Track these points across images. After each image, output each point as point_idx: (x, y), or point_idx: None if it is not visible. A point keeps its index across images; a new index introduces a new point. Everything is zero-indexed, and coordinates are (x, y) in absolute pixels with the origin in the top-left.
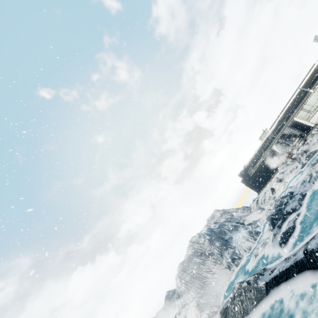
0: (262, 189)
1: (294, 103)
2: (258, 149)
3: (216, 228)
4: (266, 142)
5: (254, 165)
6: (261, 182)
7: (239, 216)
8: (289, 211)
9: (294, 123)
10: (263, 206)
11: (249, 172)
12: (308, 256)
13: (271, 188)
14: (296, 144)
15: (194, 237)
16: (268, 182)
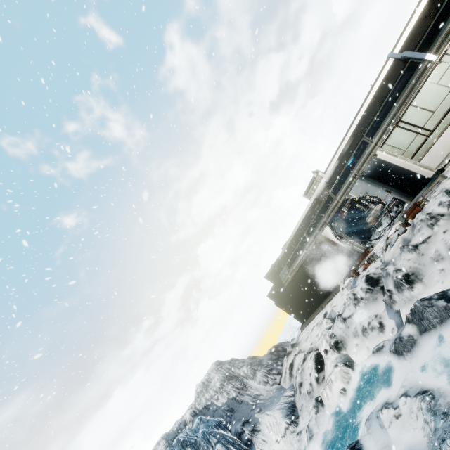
0: (308, 319)
1: (378, 103)
2: (299, 224)
3: (193, 448)
4: (314, 211)
5: (302, 247)
6: (307, 303)
7: (255, 395)
8: None
9: (378, 167)
10: (297, 401)
11: (283, 278)
12: None
13: (316, 357)
14: (382, 223)
15: (161, 444)
16: (320, 309)
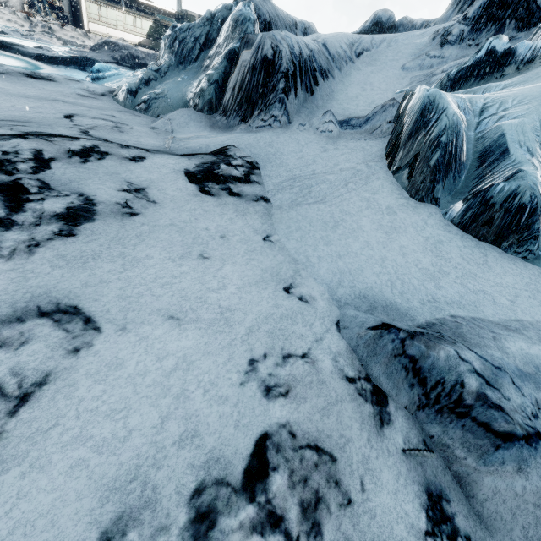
0: None
1: None
2: None
3: None
4: None
5: None
6: None
7: None
8: None
9: (78, 3)
10: None
11: None
12: None
13: None
14: (50, 18)
15: None
16: None
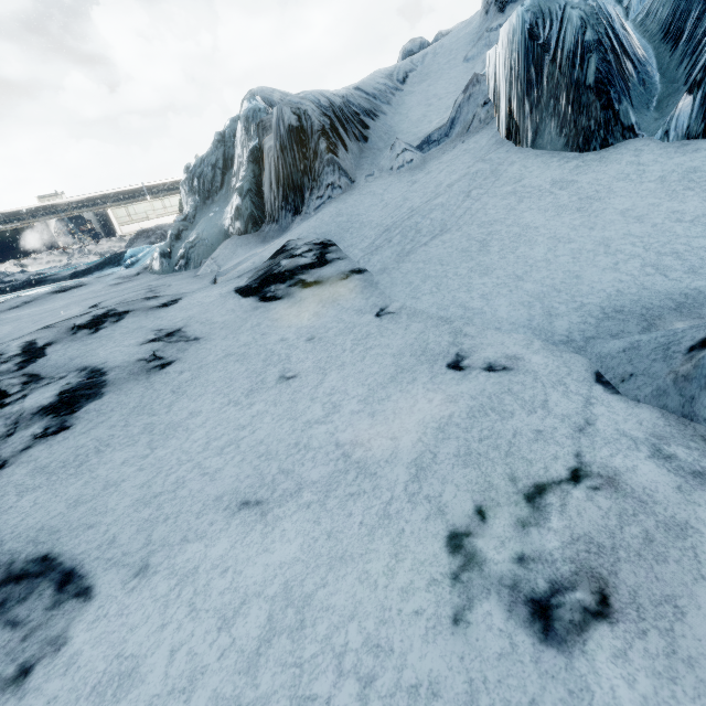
0: None
1: (125, 194)
2: (22, 209)
3: None
4: (46, 210)
5: None
6: None
7: None
8: (8, 282)
9: (105, 215)
10: None
11: None
12: (4, 288)
13: None
14: (85, 242)
15: None
16: None
